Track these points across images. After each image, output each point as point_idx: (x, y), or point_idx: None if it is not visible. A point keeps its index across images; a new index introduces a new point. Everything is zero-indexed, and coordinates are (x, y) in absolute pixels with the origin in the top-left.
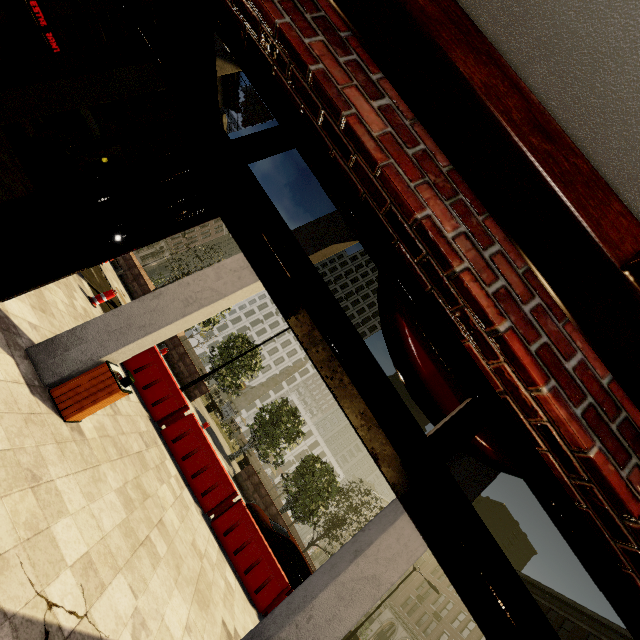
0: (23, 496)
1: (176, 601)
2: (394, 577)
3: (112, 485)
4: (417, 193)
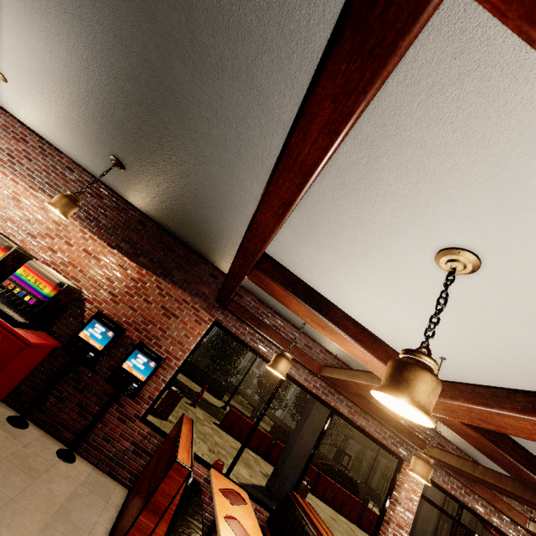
0: None
1: None
2: (438, 503)
3: None
4: (492, 519)
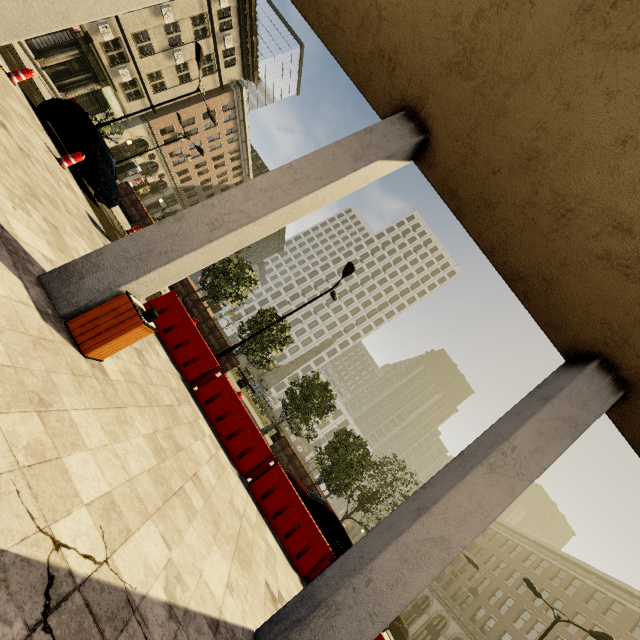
0: (25, 418)
1: (215, 557)
2: (466, 540)
3: (140, 430)
4: None
